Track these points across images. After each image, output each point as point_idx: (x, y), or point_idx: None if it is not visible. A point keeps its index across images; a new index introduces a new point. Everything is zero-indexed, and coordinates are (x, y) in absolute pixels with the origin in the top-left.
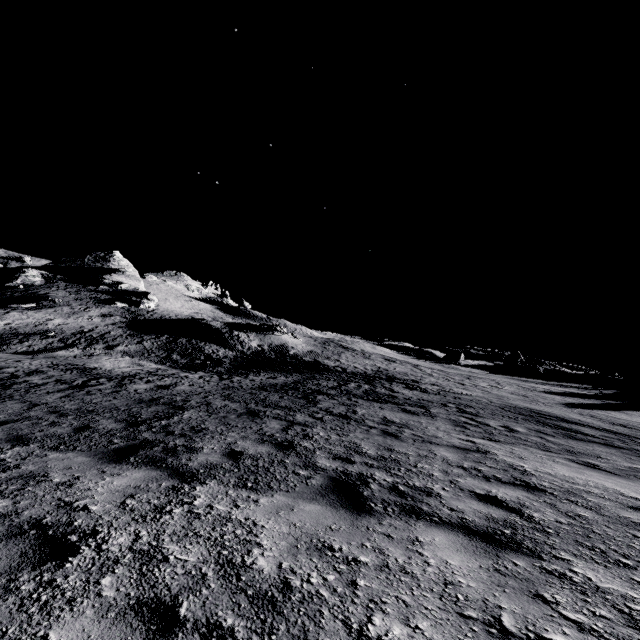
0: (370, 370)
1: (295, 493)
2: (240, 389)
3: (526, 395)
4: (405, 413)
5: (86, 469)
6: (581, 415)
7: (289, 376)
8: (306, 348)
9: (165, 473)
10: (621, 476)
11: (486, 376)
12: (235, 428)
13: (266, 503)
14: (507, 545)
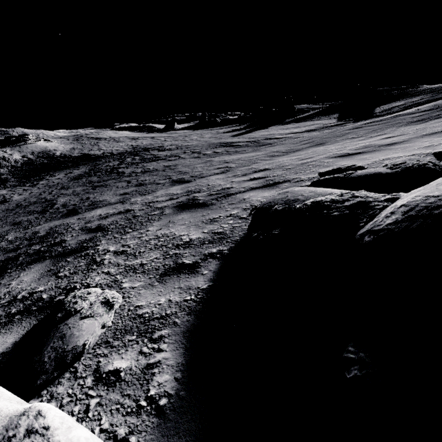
0: (128, 149)
1: (165, 188)
2: (63, 184)
3: (216, 137)
4: (171, 161)
5: (73, 218)
6: (239, 139)
7: (79, 169)
8: (67, 147)
9: (108, 206)
10: (250, 153)
11: (193, 133)
12: (104, 191)
13: (160, 192)
14: (226, 172)
